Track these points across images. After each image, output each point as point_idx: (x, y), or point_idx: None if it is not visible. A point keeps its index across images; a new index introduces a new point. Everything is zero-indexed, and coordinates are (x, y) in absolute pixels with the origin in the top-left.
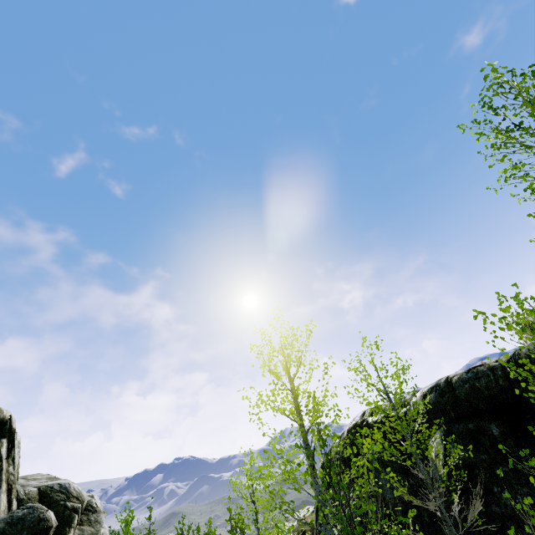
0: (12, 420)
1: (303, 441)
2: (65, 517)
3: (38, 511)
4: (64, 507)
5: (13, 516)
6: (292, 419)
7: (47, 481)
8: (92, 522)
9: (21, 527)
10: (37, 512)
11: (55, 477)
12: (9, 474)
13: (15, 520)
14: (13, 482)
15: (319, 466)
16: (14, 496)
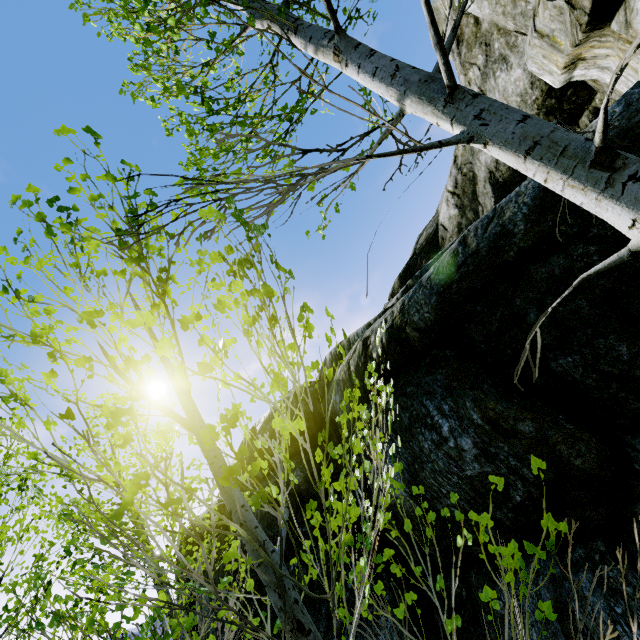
0: None
1: None
2: None
3: None
4: None
5: None
6: None
7: None
8: None
9: None
10: None
11: None
12: None
13: None
14: None
15: None
16: None
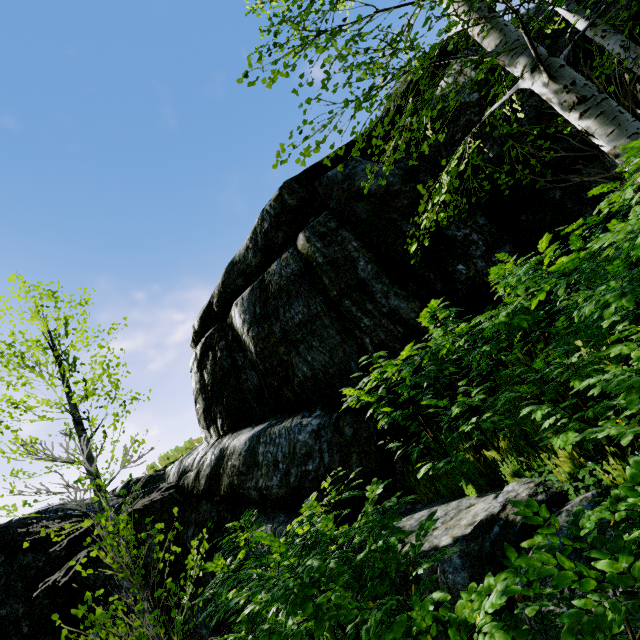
0: None
1: None
2: None
3: None
4: None
5: None
6: None
7: None
8: None
9: None
10: None
11: None
12: None
13: None
14: None
15: (197, 321)
16: None
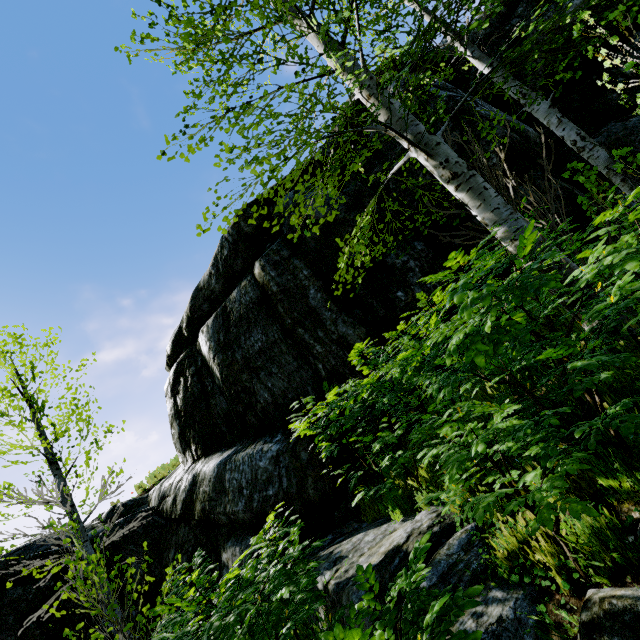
0: None
1: None
2: None
3: None
4: None
5: None
6: None
7: None
8: None
9: None
10: None
11: None
12: None
13: None
14: None
15: (169, 345)
16: None
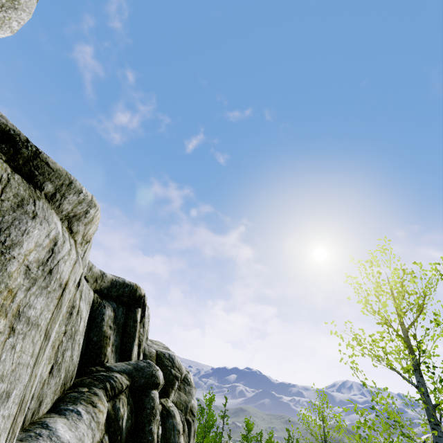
0: (145, 297)
1: (428, 417)
2: (170, 380)
3: (152, 367)
4: (170, 372)
5: (138, 364)
6: (406, 379)
7: (163, 348)
8: (186, 392)
9: (141, 374)
10: (151, 368)
11: (168, 348)
12: (140, 334)
13: (138, 368)
14: (142, 340)
15: None
16: (141, 350)
